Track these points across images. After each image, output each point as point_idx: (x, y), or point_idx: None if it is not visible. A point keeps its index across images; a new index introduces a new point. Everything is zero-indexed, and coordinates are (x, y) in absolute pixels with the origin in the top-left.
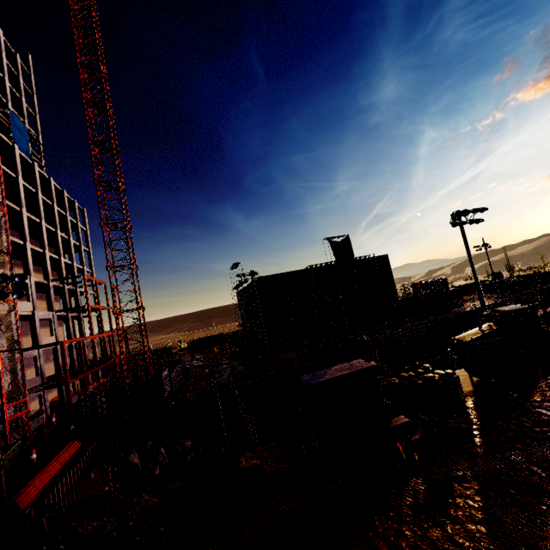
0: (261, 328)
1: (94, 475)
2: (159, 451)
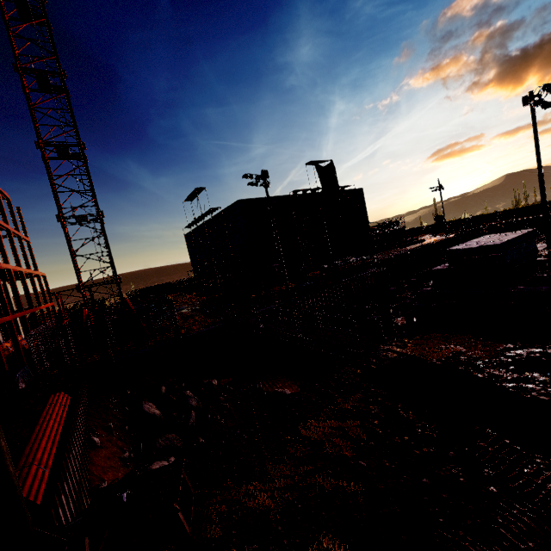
0: (277, 244)
1: (99, 440)
2: (186, 395)
